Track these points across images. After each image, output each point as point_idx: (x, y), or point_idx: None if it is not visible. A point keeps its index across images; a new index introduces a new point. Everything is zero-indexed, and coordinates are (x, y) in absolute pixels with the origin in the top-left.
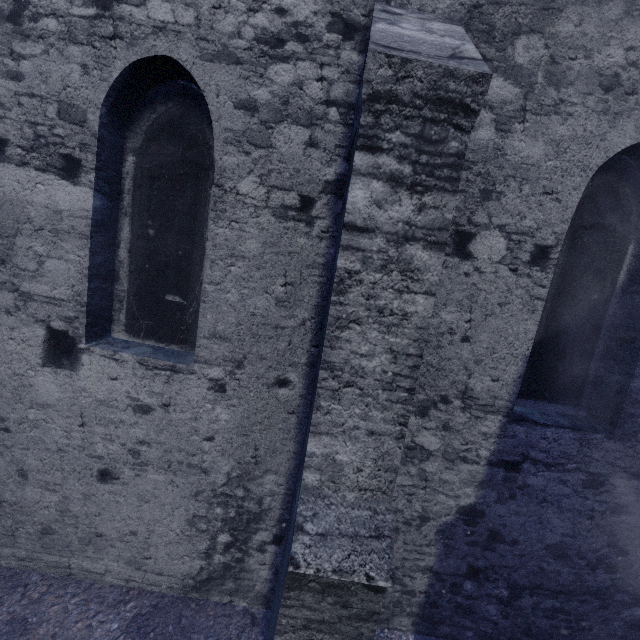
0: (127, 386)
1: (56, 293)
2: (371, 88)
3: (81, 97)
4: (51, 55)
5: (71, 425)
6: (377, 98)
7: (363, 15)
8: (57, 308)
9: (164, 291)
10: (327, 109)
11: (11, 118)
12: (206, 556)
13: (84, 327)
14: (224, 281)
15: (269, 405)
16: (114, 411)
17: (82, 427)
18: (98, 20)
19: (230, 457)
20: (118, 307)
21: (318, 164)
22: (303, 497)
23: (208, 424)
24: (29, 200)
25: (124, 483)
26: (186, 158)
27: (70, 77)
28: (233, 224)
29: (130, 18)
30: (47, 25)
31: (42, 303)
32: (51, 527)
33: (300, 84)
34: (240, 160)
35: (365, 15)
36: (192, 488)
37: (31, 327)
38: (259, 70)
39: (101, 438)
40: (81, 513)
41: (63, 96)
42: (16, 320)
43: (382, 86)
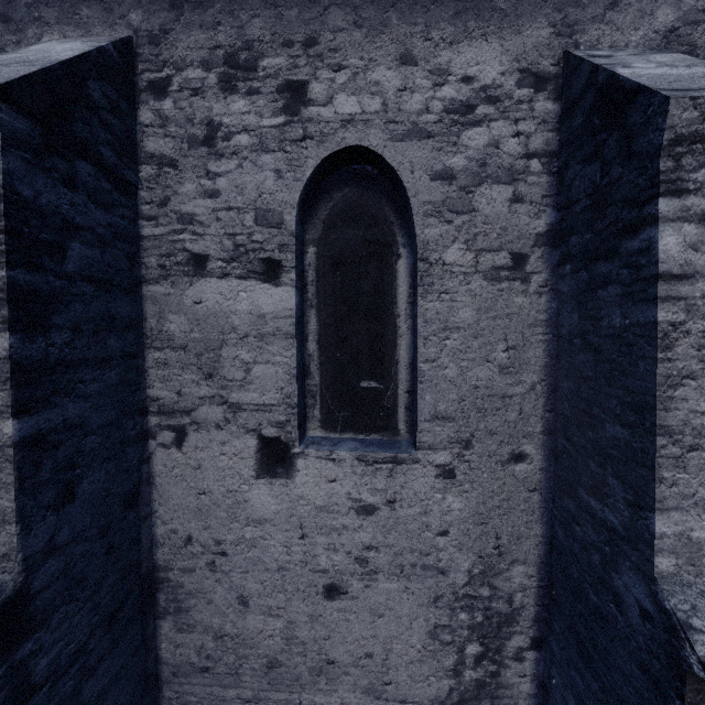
0: (347, 487)
1: (265, 399)
2: (673, 133)
3: (276, 201)
4: (245, 168)
5: (290, 539)
6: (679, 141)
7: (552, 65)
8: (267, 414)
9: (358, 378)
10: (527, 162)
11: (210, 234)
12: (454, 673)
13: (296, 430)
14: (440, 357)
15: (506, 485)
16: (335, 516)
17: (302, 539)
18: (287, 126)
19: (469, 551)
20: (311, 403)
21: (526, 218)
22: (666, 588)
23: (440, 516)
24: (232, 309)
25: (353, 597)
26: (367, 239)
27: (264, 184)
28: (442, 296)
29: (318, 118)
30: (239, 141)
31: (251, 412)
32: (277, 659)
33: (496, 144)
34: (442, 230)
35: (554, 64)
36: (430, 593)
37: (242, 438)
38: (451, 139)
39: (324, 549)
40: (308, 638)
41: (259, 203)
42: (226, 434)
43: (686, 129)
